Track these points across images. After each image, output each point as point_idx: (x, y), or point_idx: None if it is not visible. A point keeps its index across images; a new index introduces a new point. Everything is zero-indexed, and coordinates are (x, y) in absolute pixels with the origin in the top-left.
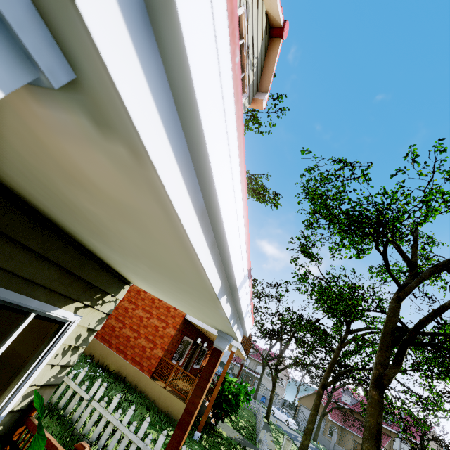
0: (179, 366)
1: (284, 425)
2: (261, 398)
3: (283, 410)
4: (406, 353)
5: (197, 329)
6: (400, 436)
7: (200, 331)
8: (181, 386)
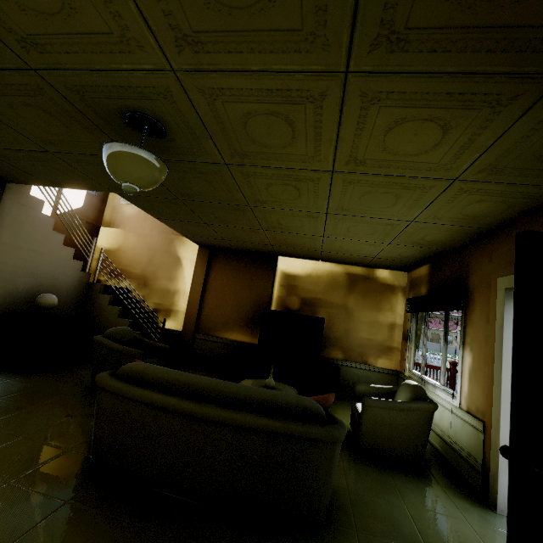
0: None
1: None
2: None
3: None
4: None
5: None
6: None
7: None
8: None
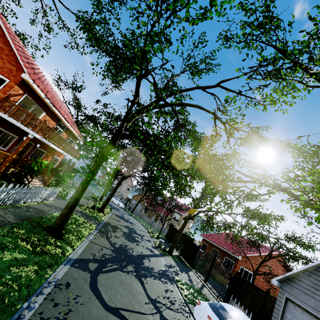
0: (4, 151)
1: (116, 205)
2: (108, 194)
3: (118, 199)
4: (119, 138)
5: (21, 129)
6: (166, 207)
7: (28, 133)
8: (0, 161)
